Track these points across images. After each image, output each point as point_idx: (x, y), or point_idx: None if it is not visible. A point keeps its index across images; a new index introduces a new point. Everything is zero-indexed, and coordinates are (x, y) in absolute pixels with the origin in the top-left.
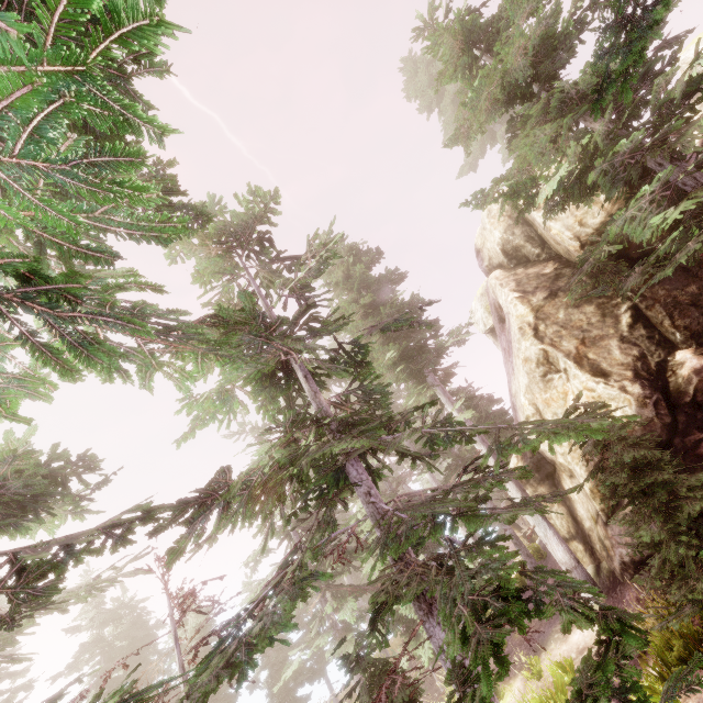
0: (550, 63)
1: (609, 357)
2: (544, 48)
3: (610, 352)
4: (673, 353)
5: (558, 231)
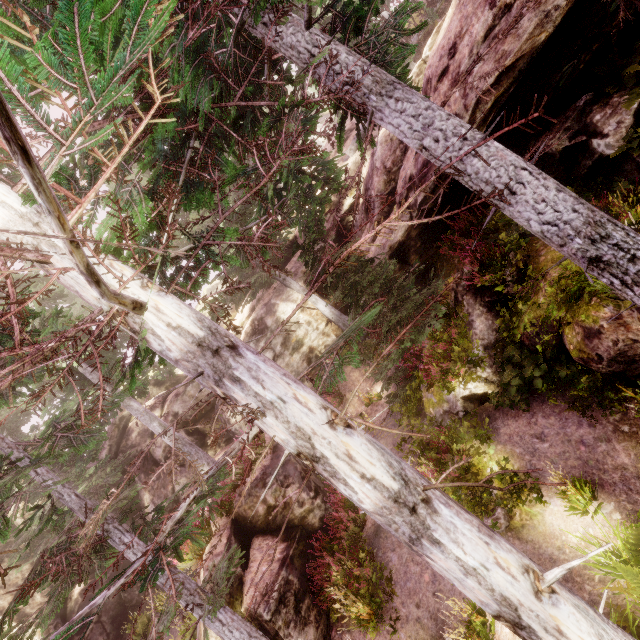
0: (15, 423)
1: (33, 602)
2: (11, 418)
3: (35, 597)
4: (75, 585)
5: (10, 512)
